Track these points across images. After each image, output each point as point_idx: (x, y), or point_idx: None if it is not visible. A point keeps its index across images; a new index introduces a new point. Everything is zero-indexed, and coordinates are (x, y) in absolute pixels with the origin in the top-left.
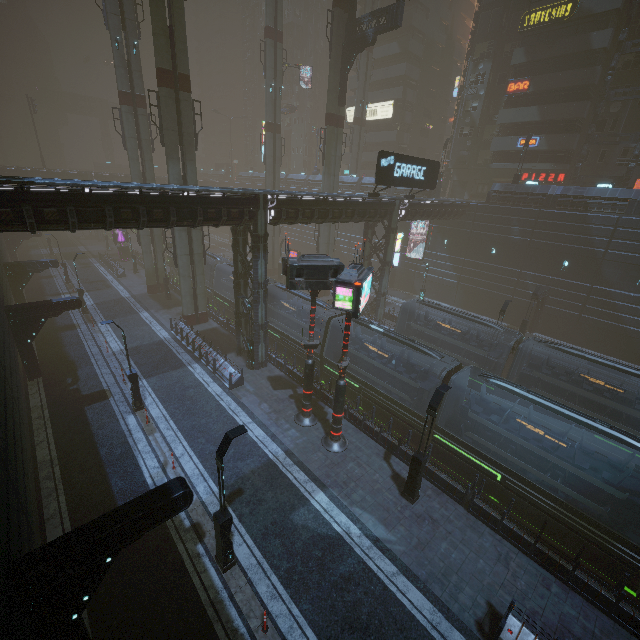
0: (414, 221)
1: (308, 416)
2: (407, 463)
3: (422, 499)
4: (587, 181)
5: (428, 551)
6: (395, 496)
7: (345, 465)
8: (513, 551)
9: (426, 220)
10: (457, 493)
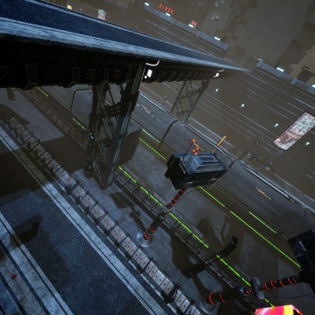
0: (101, 12)
1: None
2: (21, 92)
3: (17, 100)
4: (180, 17)
5: (4, 109)
6: (5, 98)
7: None
8: (41, 115)
9: (105, 12)
10: (31, 100)
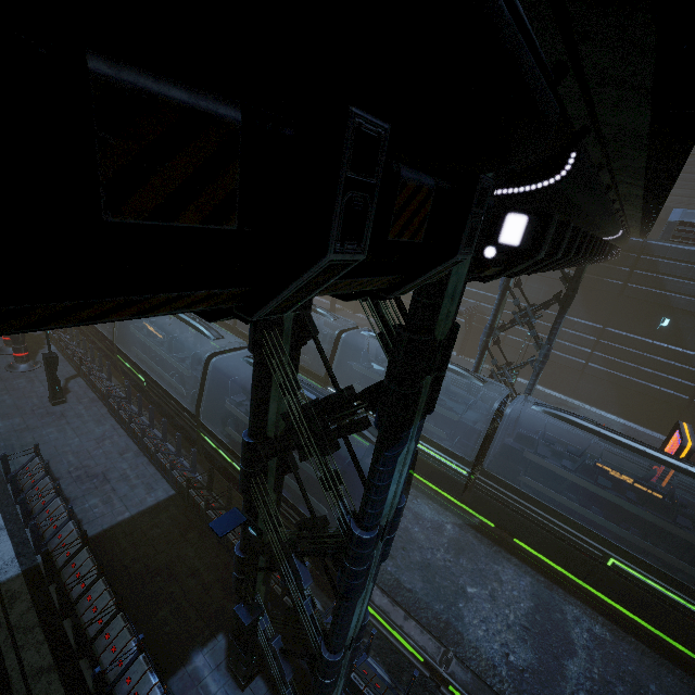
0: None
1: (11, 346)
2: (86, 381)
3: (70, 404)
4: None
5: (27, 433)
6: (42, 401)
7: (13, 381)
8: (120, 435)
9: None
10: (105, 397)
